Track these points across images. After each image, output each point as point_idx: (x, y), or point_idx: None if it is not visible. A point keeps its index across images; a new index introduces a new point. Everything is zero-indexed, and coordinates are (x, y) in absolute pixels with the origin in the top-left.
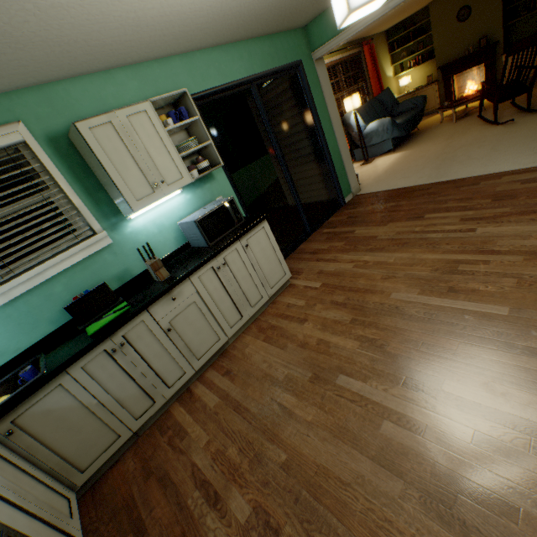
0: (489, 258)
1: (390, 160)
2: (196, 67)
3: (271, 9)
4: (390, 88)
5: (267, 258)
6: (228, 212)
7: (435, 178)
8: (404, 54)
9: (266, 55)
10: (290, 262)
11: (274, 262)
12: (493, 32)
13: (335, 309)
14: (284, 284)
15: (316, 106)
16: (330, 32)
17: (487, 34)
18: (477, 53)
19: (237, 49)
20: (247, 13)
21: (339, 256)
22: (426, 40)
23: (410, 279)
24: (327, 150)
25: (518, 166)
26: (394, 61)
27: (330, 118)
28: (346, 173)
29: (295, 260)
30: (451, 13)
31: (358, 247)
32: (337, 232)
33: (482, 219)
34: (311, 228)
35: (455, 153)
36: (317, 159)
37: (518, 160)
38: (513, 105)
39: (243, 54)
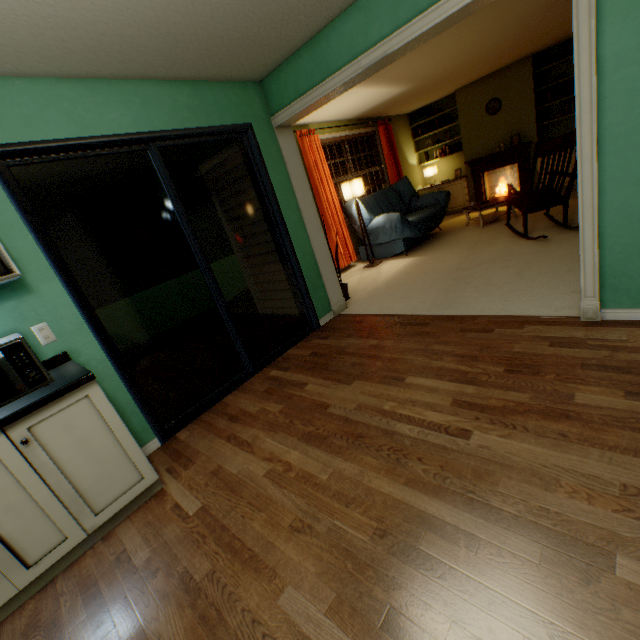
0: (480, 527)
1: (398, 267)
2: (12, 102)
3: (151, 32)
4: (413, 177)
5: (92, 455)
6: (3, 368)
7: (440, 307)
8: (430, 141)
9: (182, 108)
10: (195, 429)
11: (114, 458)
12: (526, 130)
13: (175, 603)
14: (145, 492)
15: (276, 188)
16: (292, 92)
17: (520, 132)
18: (508, 151)
19: (118, 90)
20: (86, 23)
21: (261, 437)
22: (454, 130)
23: (332, 550)
24: (292, 251)
25: (549, 310)
26: (419, 148)
27: (299, 207)
28: (324, 283)
29: (203, 428)
30: (480, 104)
31: (294, 425)
32: (286, 379)
33: (484, 409)
34: (255, 365)
35: (473, 270)
36: (280, 261)
37: (548, 299)
38: (548, 216)
39: (132, 98)
